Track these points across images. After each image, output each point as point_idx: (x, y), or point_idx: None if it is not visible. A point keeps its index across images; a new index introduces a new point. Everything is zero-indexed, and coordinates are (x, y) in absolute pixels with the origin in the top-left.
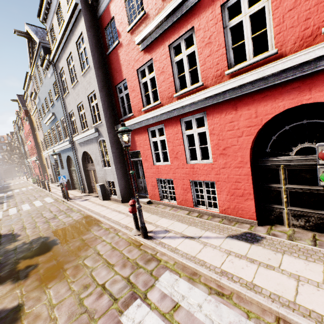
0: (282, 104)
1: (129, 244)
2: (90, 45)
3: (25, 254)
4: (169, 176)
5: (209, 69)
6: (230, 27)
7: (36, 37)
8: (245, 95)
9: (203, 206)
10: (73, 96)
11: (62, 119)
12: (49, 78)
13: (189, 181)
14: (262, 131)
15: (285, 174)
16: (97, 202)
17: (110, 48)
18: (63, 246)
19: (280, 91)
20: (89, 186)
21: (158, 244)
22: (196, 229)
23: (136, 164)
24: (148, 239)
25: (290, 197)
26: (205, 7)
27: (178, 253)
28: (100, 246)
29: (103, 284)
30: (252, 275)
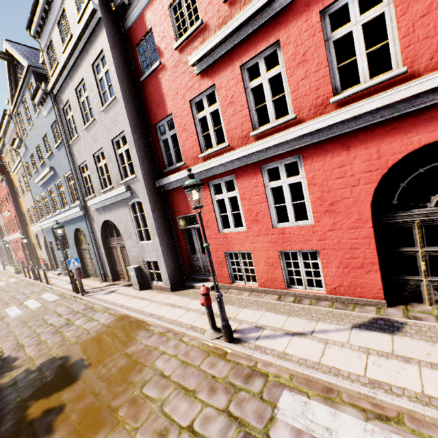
0: (417, 139)
1: (206, 354)
2: (116, 68)
3: (35, 391)
4: (245, 248)
5: (305, 96)
6: (333, 39)
7: (22, 58)
8: (360, 129)
9: (300, 286)
10: (86, 142)
11: (67, 176)
12: (45, 116)
13: (277, 253)
14: (385, 177)
15: (422, 233)
16: (132, 294)
17: (144, 73)
18: (98, 370)
19: (412, 122)
20: (114, 271)
21: (254, 349)
22: (301, 320)
23: (188, 234)
24: (236, 343)
25: (431, 263)
26: (296, 14)
27: (292, 361)
28: (162, 362)
29: (189, 427)
30: (418, 381)
